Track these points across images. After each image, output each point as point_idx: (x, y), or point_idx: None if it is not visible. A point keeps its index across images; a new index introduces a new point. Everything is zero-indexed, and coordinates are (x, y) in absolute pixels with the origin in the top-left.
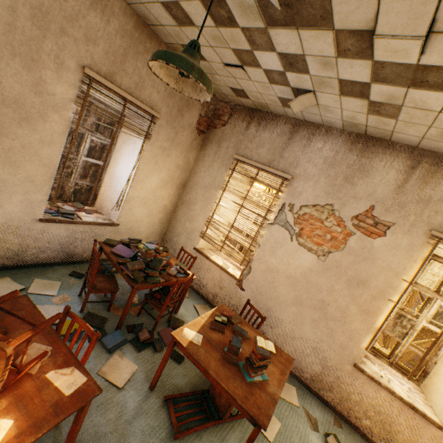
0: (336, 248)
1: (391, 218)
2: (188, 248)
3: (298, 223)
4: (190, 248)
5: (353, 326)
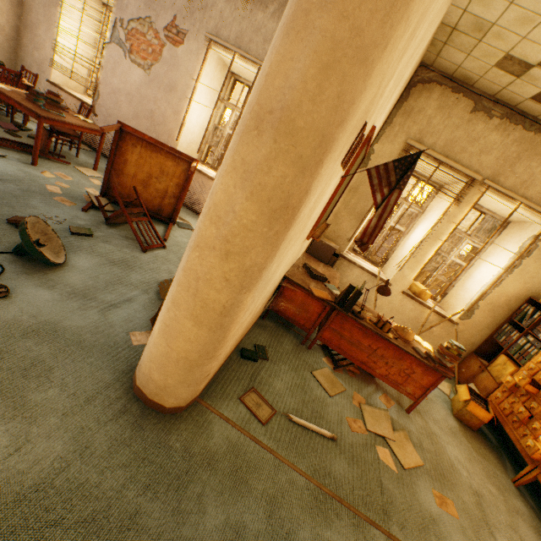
0: (156, 61)
1: (187, 27)
2: (43, 83)
3: (129, 40)
4: (45, 82)
5: (170, 126)
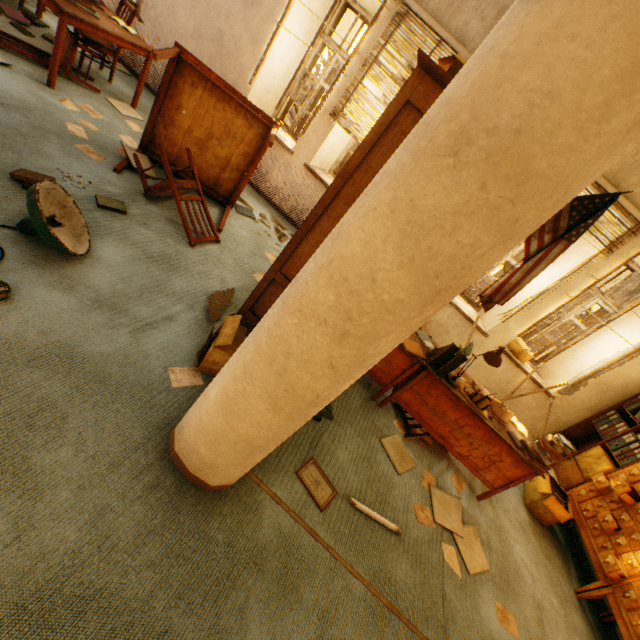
0: None
1: None
2: None
3: None
4: None
5: (244, 60)
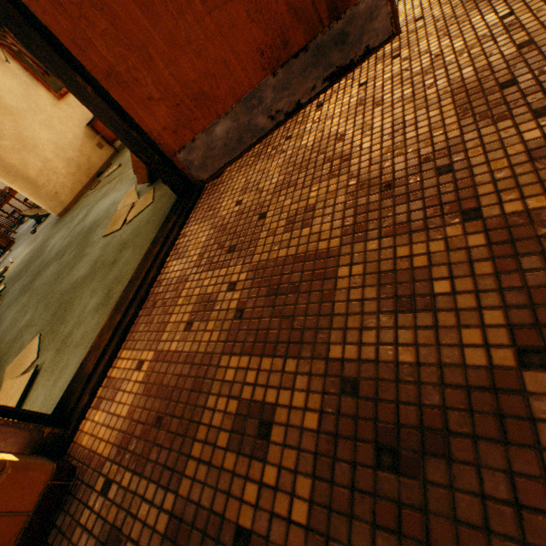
0: None
1: None
2: None
3: None
4: None
5: None
